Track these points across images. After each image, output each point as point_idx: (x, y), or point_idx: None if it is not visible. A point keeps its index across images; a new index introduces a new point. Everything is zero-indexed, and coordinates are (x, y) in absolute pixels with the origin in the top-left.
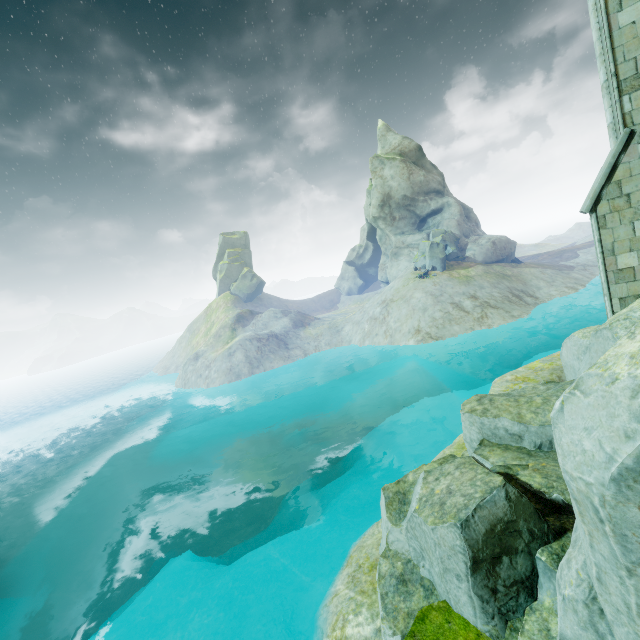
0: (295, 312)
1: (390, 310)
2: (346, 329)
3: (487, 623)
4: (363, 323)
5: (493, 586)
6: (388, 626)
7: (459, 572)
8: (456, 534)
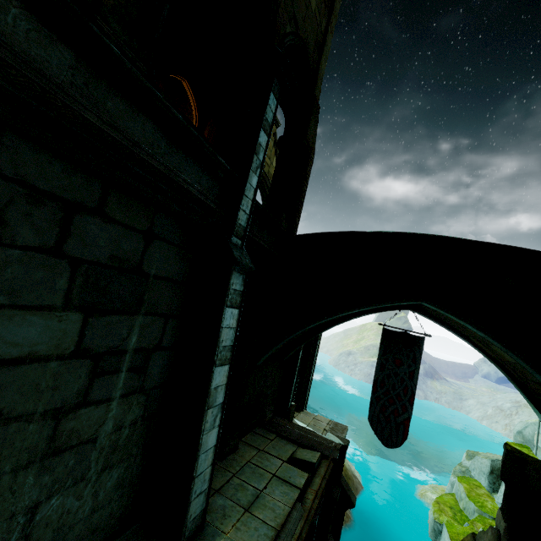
0: (429, 364)
1: (520, 411)
2: (469, 402)
3: (487, 487)
4: (488, 406)
5: (494, 481)
6: (453, 476)
7: (485, 472)
8: (489, 462)
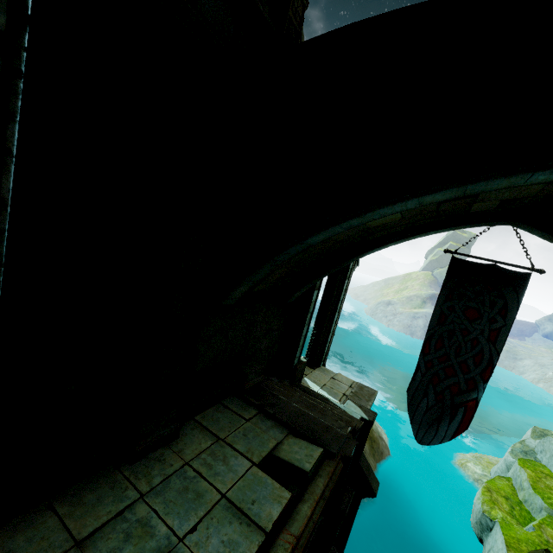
0: None
1: None
2: (525, 362)
3: None
4: (548, 369)
5: None
6: (511, 455)
7: None
8: None
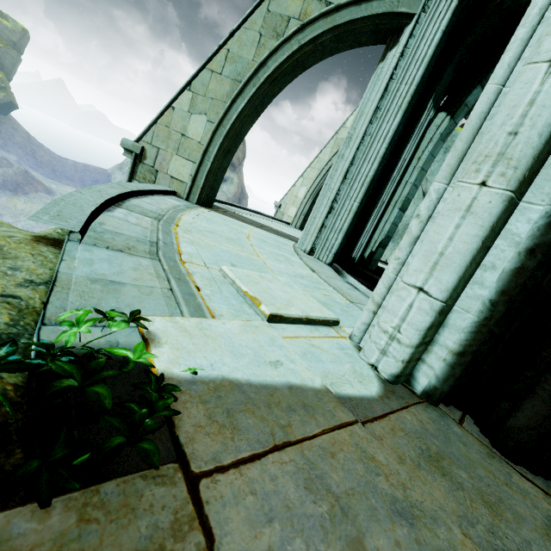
0: (19, 169)
1: None
2: None
3: None
4: None
5: None
6: None
7: None
8: None
